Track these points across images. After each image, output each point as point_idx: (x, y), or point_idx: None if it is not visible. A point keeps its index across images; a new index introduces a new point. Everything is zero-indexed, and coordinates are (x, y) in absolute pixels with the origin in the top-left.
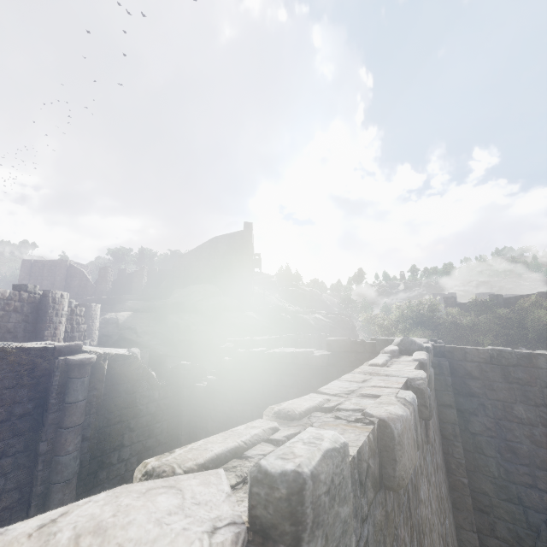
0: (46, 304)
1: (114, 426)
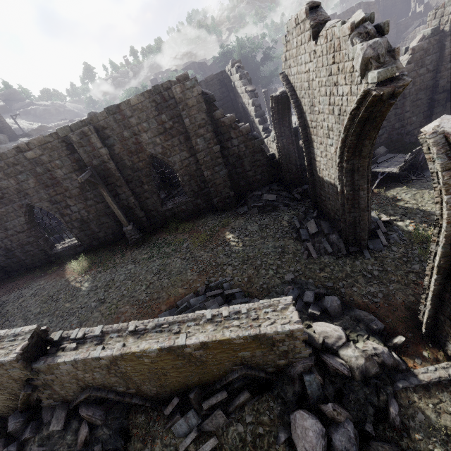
0: None
1: None
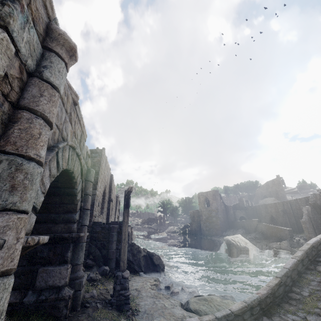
0: (252, 204)
1: None
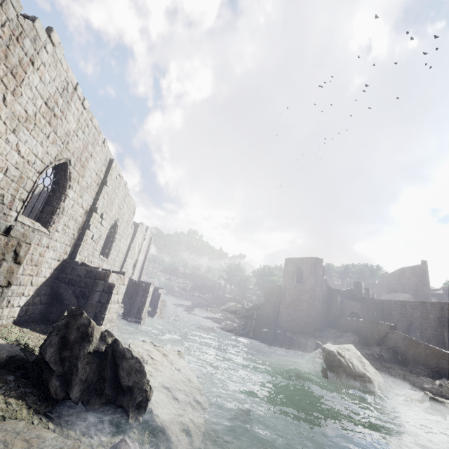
0: (374, 296)
1: (414, 325)
